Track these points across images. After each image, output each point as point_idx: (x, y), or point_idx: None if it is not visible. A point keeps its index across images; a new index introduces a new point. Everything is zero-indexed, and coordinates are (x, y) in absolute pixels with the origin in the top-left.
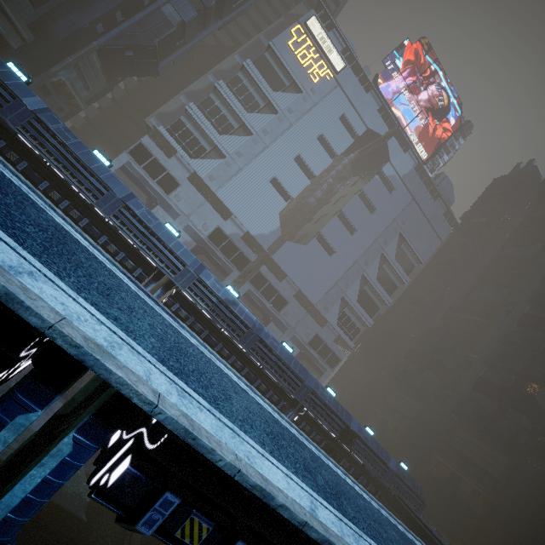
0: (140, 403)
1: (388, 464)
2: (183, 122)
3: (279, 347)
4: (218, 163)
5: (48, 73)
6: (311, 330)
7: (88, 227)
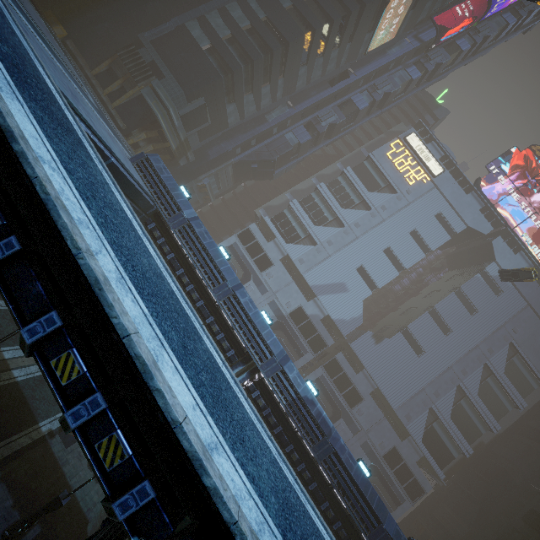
0: None
1: None
2: (285, 214)
3: (355, 466)
4: (309, 248)
5: (197, 180)
6: (387, 440)
7: (202, 308)
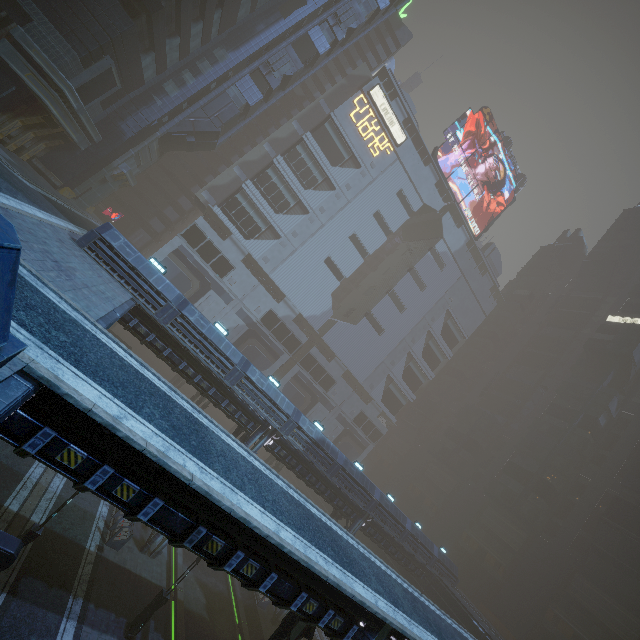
0: (413, 639)
1: (433, 553)
2: (238, 200)
3: (355, 470)
4: (273, 243)
5: (110, 167)
6: (356, 408)
7: (214, 394)
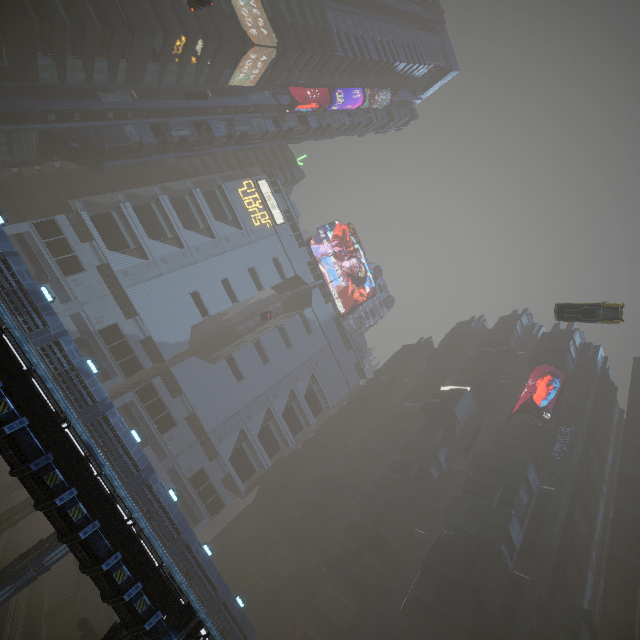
0: None
1: (217, 588)
2: (113, 216)
3: (125, 429)
4: (138, 262)
5: None
6: (196, 463)
7: None
